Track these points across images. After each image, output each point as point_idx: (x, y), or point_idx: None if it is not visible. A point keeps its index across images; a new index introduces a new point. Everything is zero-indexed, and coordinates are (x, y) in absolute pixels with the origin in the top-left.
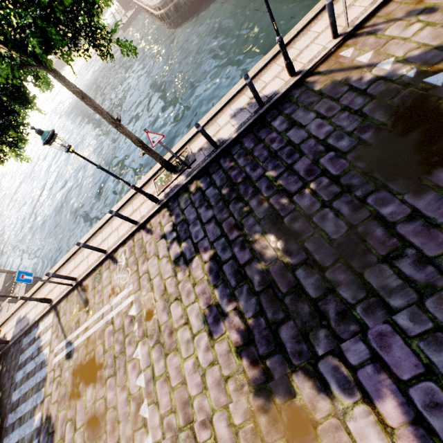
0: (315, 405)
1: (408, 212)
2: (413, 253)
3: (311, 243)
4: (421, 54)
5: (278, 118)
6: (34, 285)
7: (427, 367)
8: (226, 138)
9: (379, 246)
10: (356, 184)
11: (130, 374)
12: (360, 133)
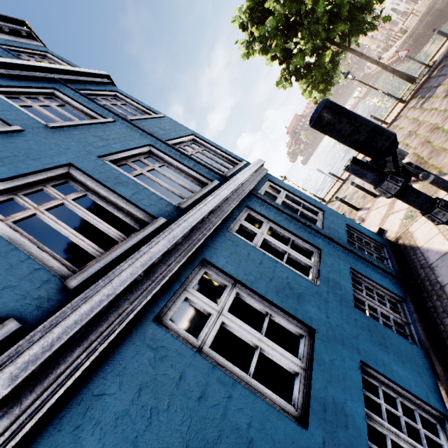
0: None
1: None
2: None
3: None
4: None
5: None
6: None
7: None
8: None
9: None
10: None
11: None
12: None
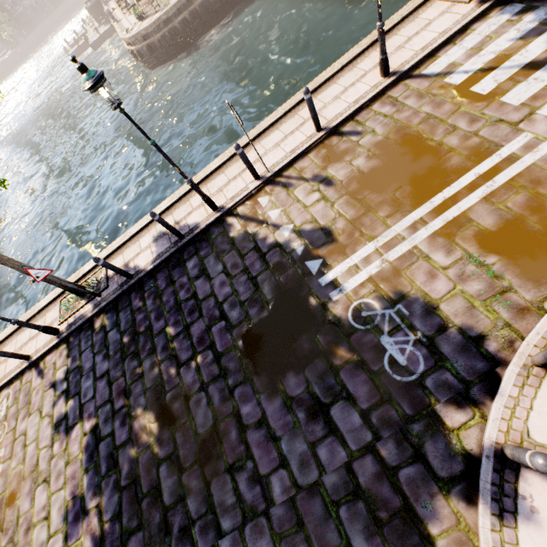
0: None
1: (259, 417)
2: (251, 467)
3: (181, 433)
4: (311, 230)
5: (193, 259)
6: None
7: None
8: (142, 267)
9: (230, 451)
10: (231, 369)
11: None
12: (249, 306)
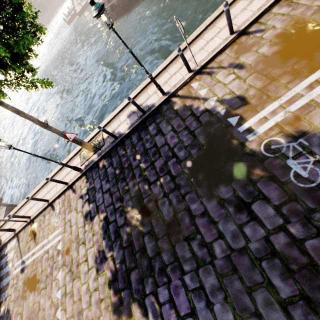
0: None
1: (203, 211)
2: (200, 238)
3: (154, 220)
4: (230, 99)
5: (152, 124)
6: (11, 210)
7: (192, 309)
8: (123, 132)
9: (185, 229)
10: (182, 184)
11: (54, 289)
12: (190, 148)
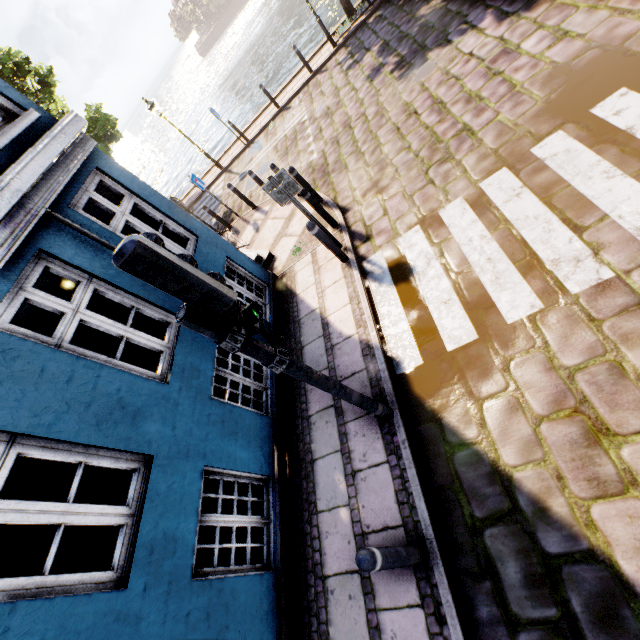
0: (439, 55)
1: None
2: None
3: None
4: None
5: None
6: None
7: None
8: None
9: None
10: None
11: (300, 144)
12: None
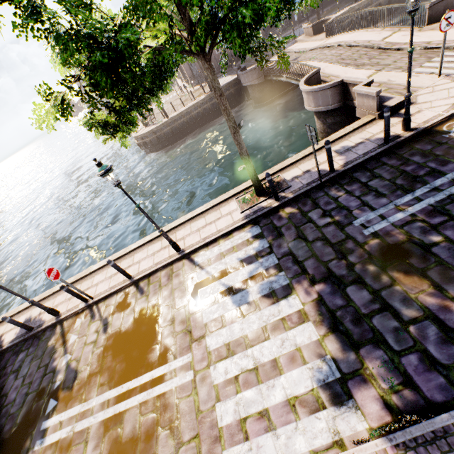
0: None
1: None
2: None
3: None
4: (72, 369)
5: (25, 352)
6: None
7: None
8: (4, 343)
9: None
10: None
11: None
12: (9, 421)
